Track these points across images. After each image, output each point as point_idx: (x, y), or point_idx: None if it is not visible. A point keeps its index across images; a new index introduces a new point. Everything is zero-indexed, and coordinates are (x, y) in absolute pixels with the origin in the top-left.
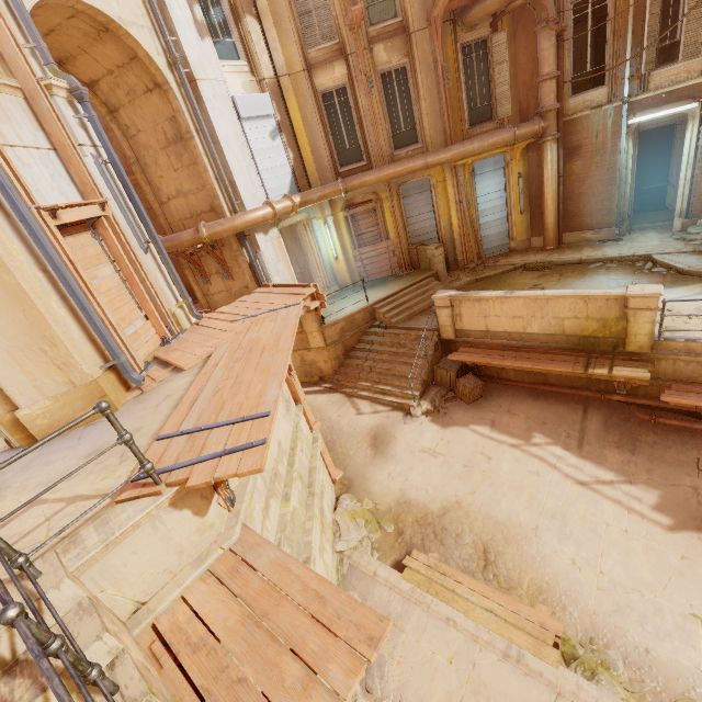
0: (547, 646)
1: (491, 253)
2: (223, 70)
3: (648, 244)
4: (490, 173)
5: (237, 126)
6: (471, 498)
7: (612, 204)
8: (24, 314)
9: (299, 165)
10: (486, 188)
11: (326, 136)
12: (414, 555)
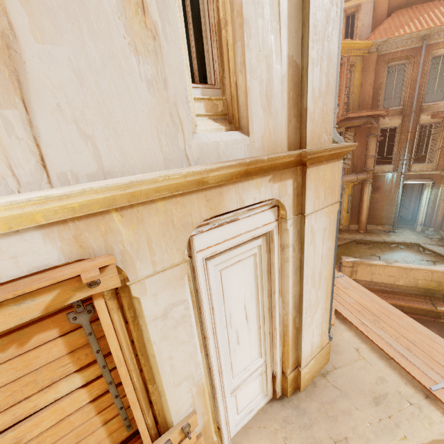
0: None
1: None
2: None
3: (412, 237)
4: None
5: None
6: None
7: (392, 215)
8: (325, 304)
9: None
10: None
11: None
12: None
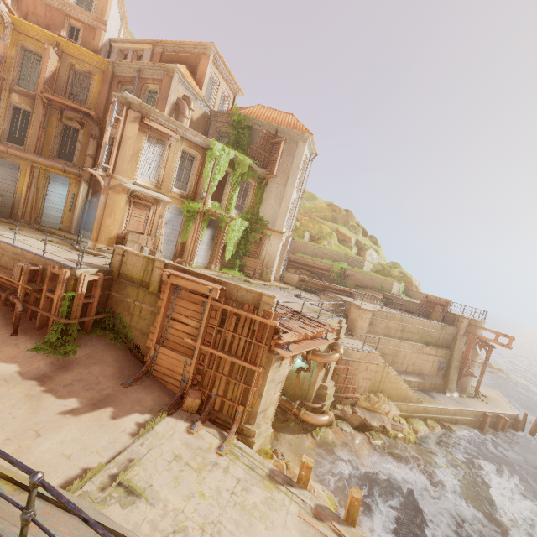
0: None
1: (47, 225)
2: None
3: None
4: (61, 184)
5: None
6: None
7: None
8: None
9: None
10: (56, 189)
11: None
12: None
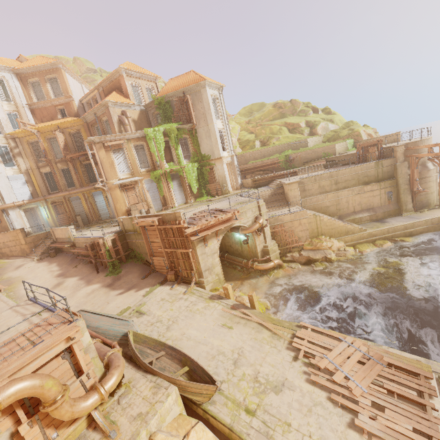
0: None
1: (105, 218)
2: (6, 169)
3: None
4: (99, 195)
5: (8, 183)
6: (24, 275)
7: None
8: None
9: (35, 191)
10: (98, 199)
11: (45, 184)
12: None
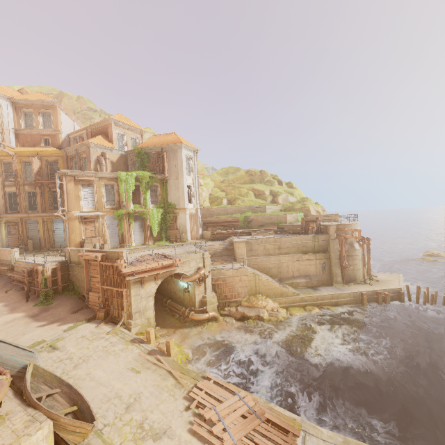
0: None
1: (59, 246)
2: None
3: None
4: (59, 223)
5: None
6: None
7: None
8: None
9: None
10: (57, 226)
11: (6, 202)
12: None
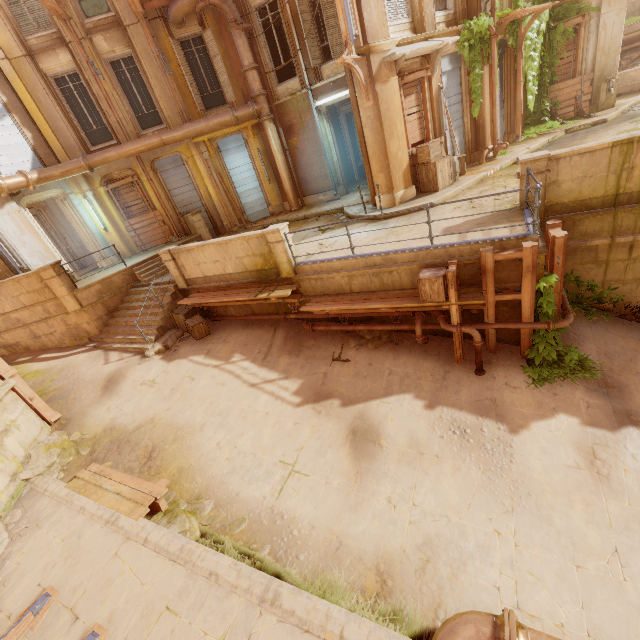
0: (142, 507)
1: (256, 218)
2: None
3: (350, 200)
4: (235, 150)
5: None
6: (165, 413)
7: (327, 171)
8: None
9: (43, 144)
10: (235, 162)
11: (67, 117)
12: (89, 467)
